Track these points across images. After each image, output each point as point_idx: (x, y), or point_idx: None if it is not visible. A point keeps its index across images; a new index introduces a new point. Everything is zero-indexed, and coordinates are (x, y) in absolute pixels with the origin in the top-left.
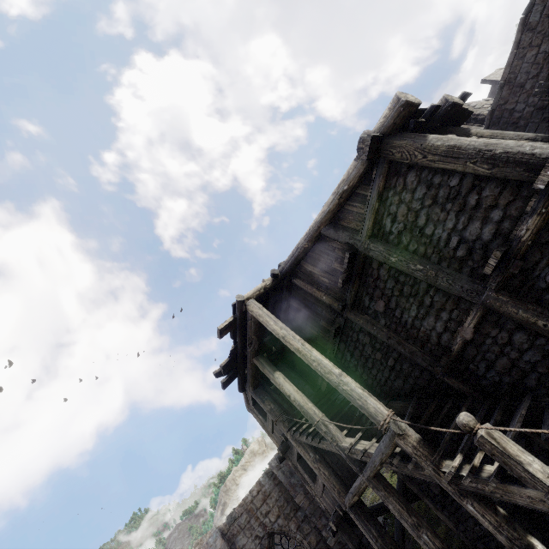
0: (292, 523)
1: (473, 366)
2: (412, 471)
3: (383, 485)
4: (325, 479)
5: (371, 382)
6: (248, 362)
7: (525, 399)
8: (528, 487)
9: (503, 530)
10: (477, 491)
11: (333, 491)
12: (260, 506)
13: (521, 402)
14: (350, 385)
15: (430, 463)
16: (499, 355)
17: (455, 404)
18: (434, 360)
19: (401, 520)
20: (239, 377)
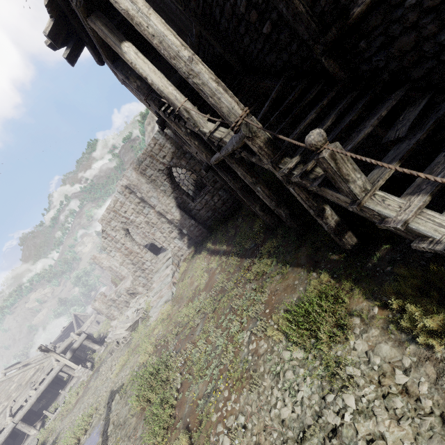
0: (183, 161)
1: (363, 45)
2: (256, 161)
3: (236, 160)
4: (195, 148)
5: (242, 54)
6: (84, 26)
7: (396, 95)
8: (342, 194)
9: (309, 203)
10: (301, 184)
11: (202, 155)
12: (158, 153)
13: (390, 98)
14: (202, 77)
15: (269, 163)
16: (409, 29)
17: (320, 90)
18: (320, 31)
19: (244, 180)
20: (88, 47)
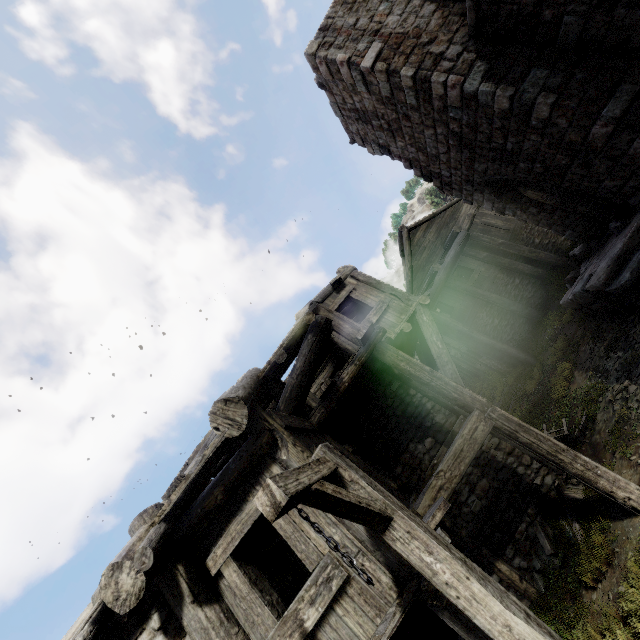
0: None
1: None
2: None
3: None
4: None
5: None
6: None
7: None
8: None
9: None
10: None
11: None
12: None
13: None
14: None
15: None
16: None
17: None
18: None
19: None
20: None
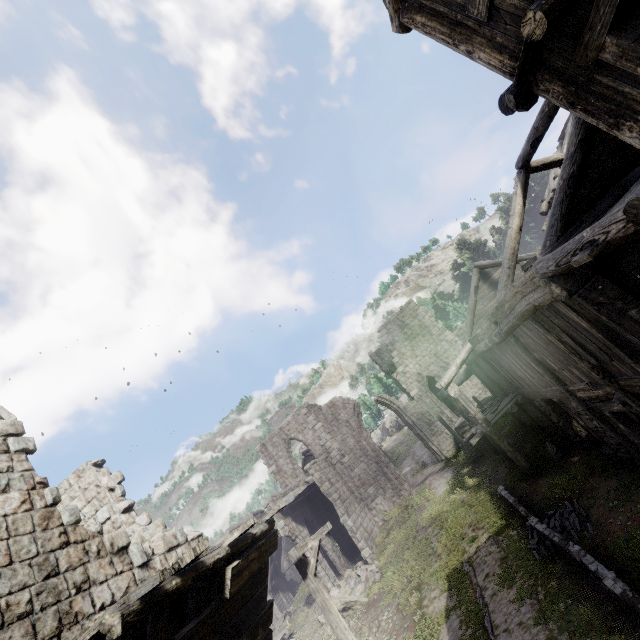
0: None
1: None
2: None
3: None
4: None
5: None
6: None
7: None
8: None
9: None
10: None
11: None
12: None
13: None
14: None
15: None
16: None
17: None
18: None
19: None
20: None
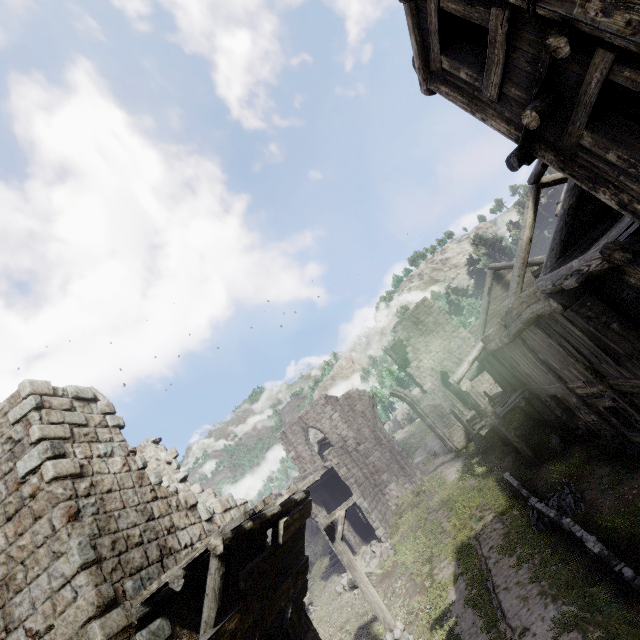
0: None
1: None
2: None
3: None
4: None
5: None
6: None
7: None
8: None
9: None
10: None
11: None
12: None
13: None
14: None
15: None
16: None
17: None
18: None
19: None
20: None
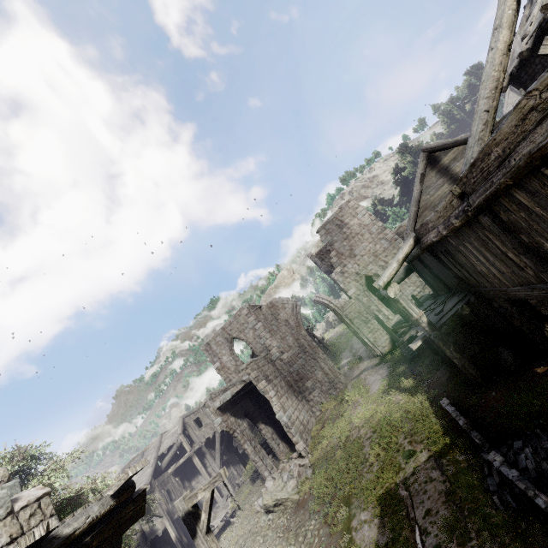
0: None
1: None
2: None
3: None
4: None
5: None
6: None
7: None
8: None
9: None
10: None
11: None
12: None
13: None
14: None
15: None
16: None
17: None
18: None
19: None
20: None
